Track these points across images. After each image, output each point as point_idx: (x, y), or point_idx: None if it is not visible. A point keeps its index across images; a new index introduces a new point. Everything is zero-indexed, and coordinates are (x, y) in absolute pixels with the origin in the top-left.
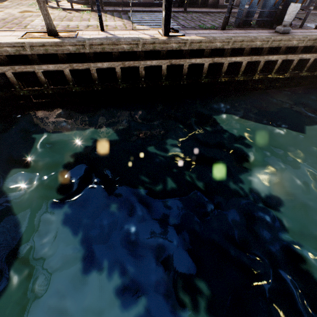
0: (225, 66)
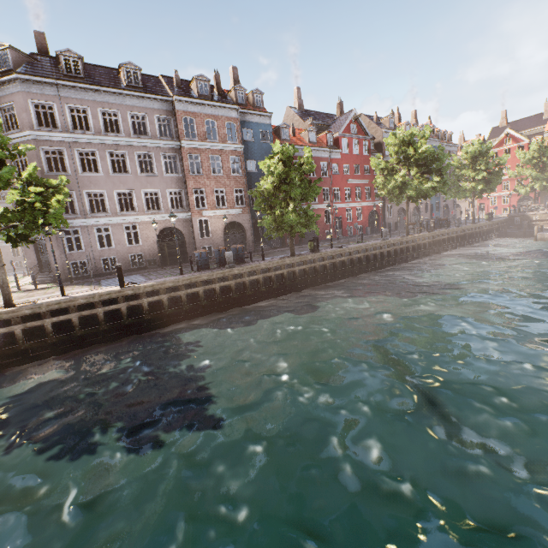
0: (184, 297)
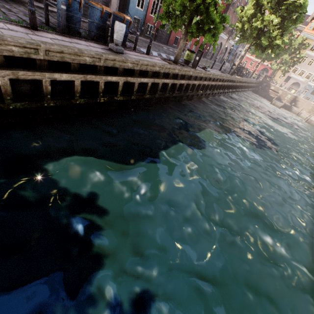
0: (46, 85)
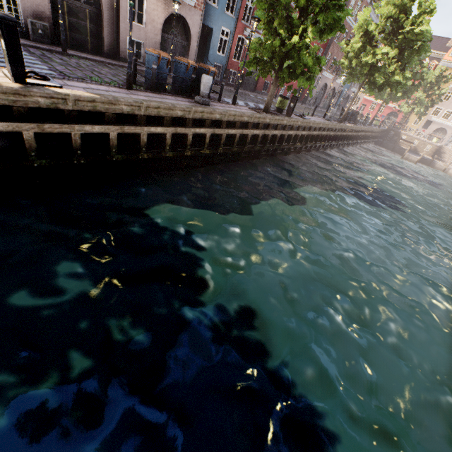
0: (143, 138)
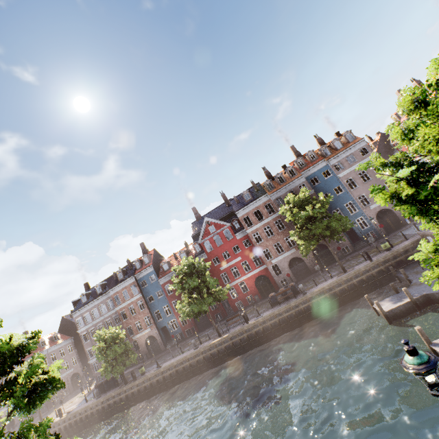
0: (74, 422)
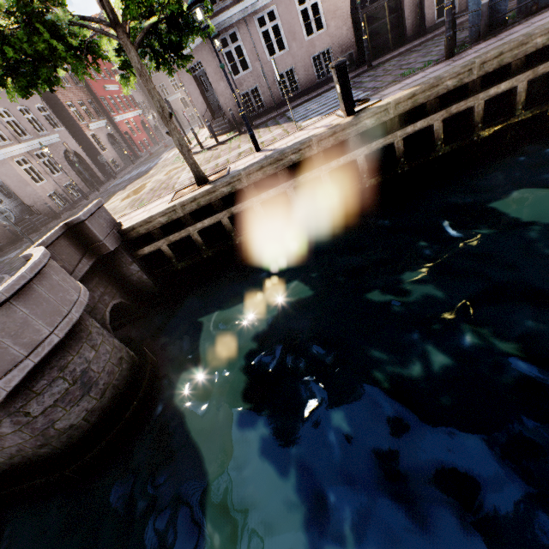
0: (478, 111)
